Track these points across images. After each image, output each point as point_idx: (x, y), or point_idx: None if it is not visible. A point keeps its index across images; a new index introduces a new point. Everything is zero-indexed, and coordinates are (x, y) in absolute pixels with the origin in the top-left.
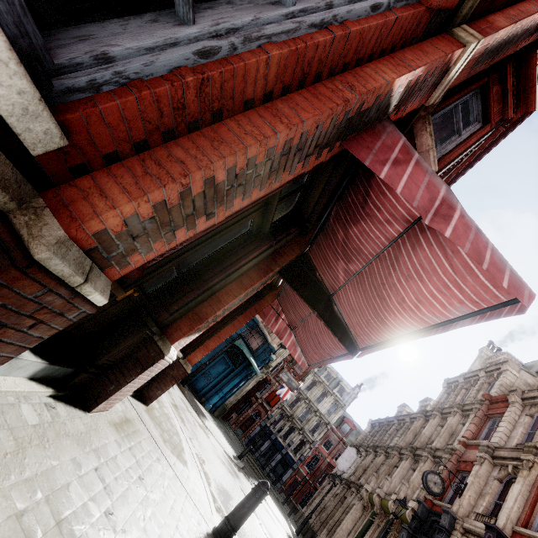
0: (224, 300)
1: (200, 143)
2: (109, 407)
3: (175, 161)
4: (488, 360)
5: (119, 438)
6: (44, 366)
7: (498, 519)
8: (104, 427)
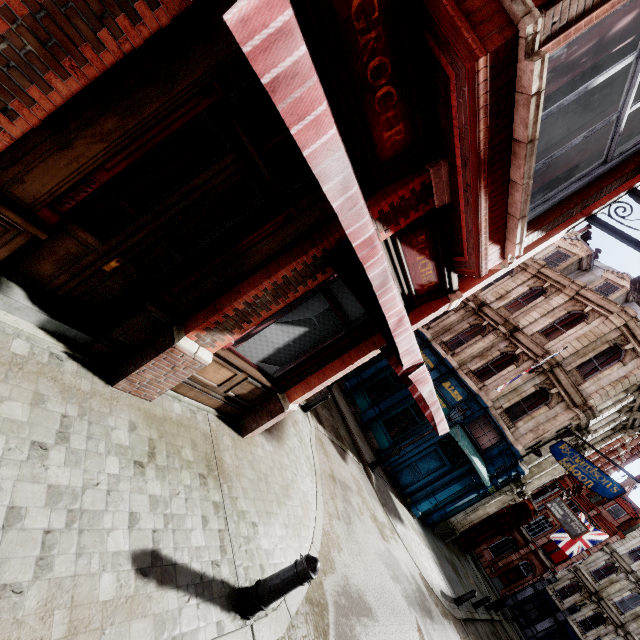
0: (244, 291)
1: None
2: (147, 396)
3: None
4: None
5: (143, 424)
6: (47, 318)
7: None
8: (126, 406)
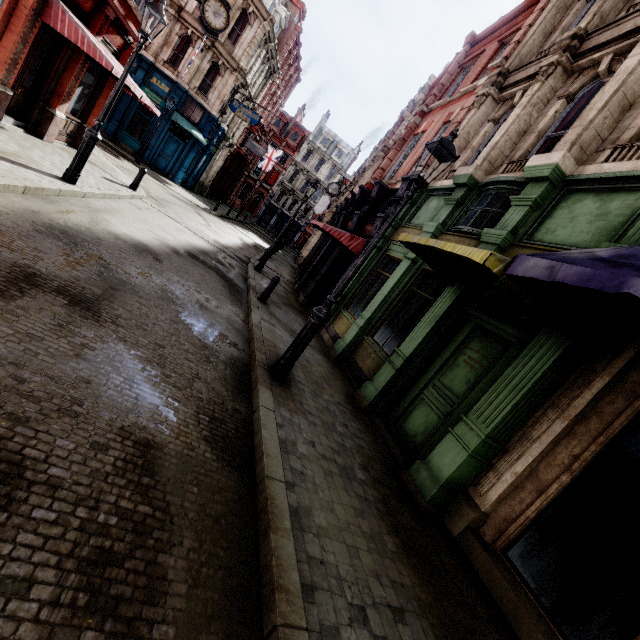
0: (66, 84)
1: (2, 51)
2: (52, 141)
3: (1, 59)
4: None
5: (63, 151)
6: (14, 121)
7: None
8: (53, 146)
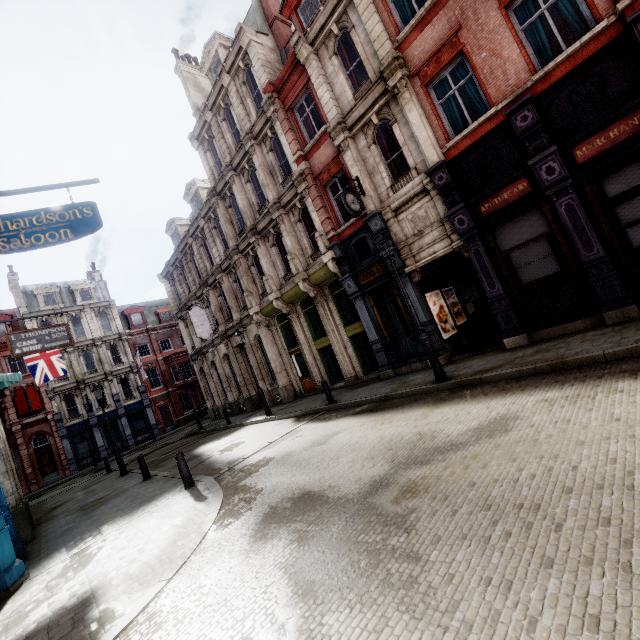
0: None
1: None
2: None
3: None
4: (205, 67)
5: None
6: None
7: (428, 159)
8: None
